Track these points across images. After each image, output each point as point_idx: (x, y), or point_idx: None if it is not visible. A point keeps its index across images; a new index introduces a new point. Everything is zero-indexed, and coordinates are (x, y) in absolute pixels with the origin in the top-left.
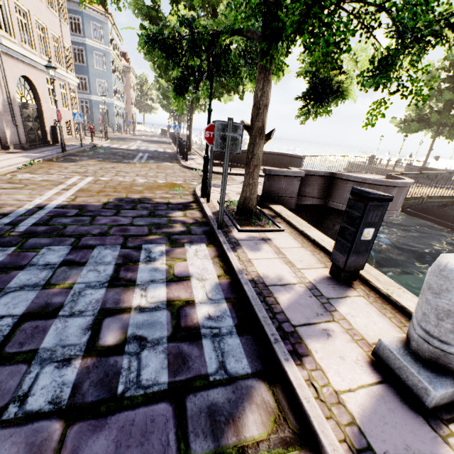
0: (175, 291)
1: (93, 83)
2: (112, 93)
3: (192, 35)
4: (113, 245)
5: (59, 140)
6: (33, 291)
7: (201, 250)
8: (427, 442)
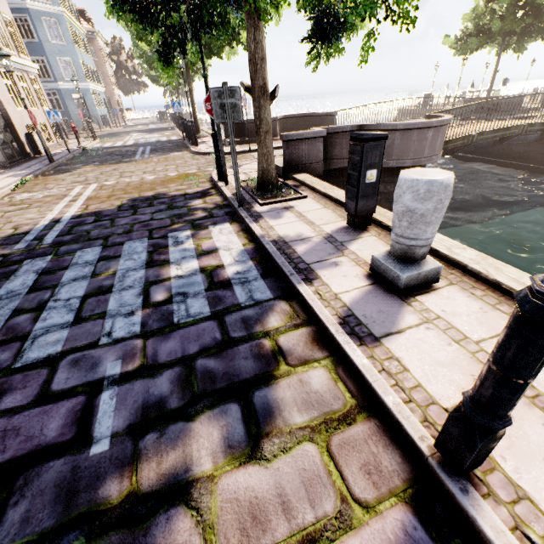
0: (206, 261)
1: (55, 65)
2: (83, 75)
3: None
4: (141, 239)
5: (40, 150)
6: (84, 281)
7: (225, 229)
8: (395, 307)
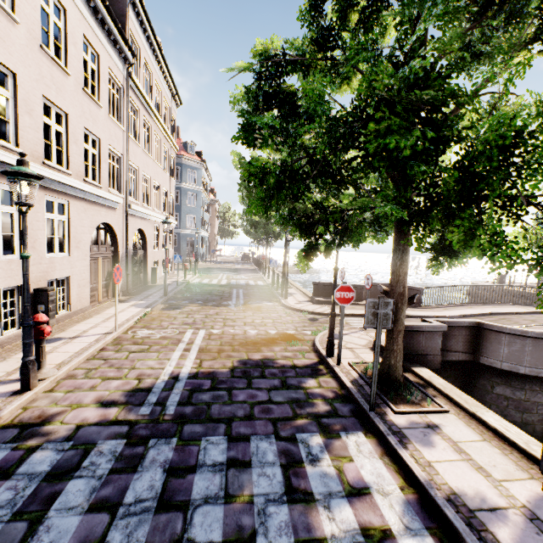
0: (363, 513)
1: (184, 218)
2: (199, 226)
3: (326, 215)
4: (266, 435)
5: (156, 280)
6: (218, 505)
7: (362, 443)
8: None
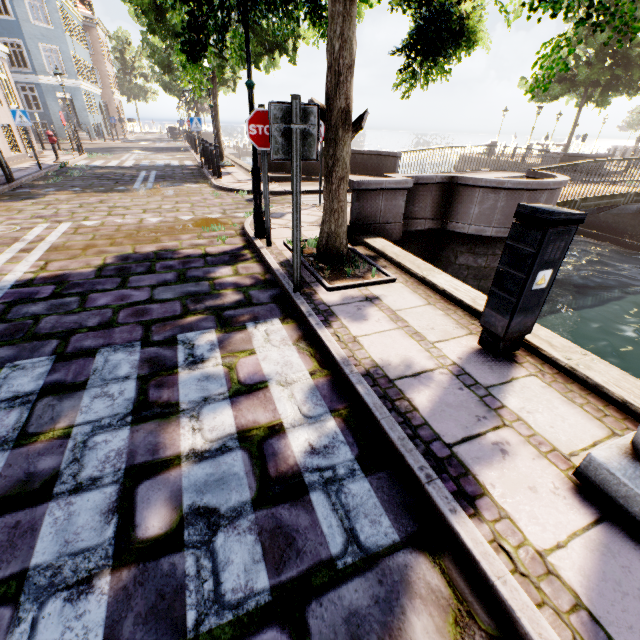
0: (248, 413)
1: (36, 52)
2: (73, 70)
3: None
4: (128, 343)
5: None
6: None
7: (274, 331)
8: None
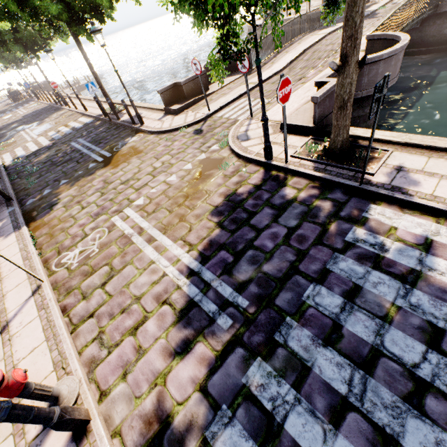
0: (446, 255)
1: None
2: None
3: None
4: (332, 257)
5: None
6: (390, 330)
7: (383, 212)
8: None
